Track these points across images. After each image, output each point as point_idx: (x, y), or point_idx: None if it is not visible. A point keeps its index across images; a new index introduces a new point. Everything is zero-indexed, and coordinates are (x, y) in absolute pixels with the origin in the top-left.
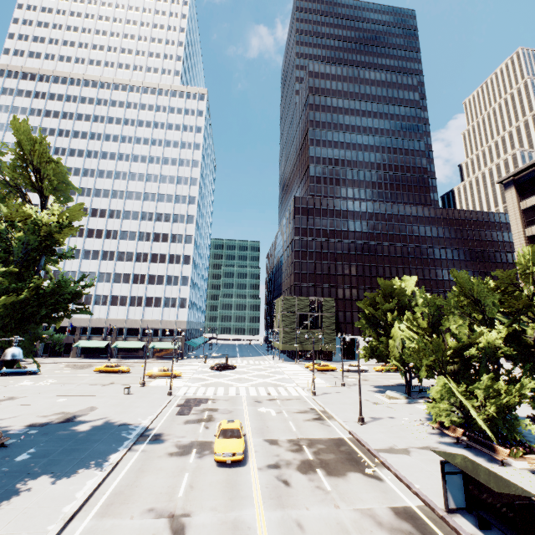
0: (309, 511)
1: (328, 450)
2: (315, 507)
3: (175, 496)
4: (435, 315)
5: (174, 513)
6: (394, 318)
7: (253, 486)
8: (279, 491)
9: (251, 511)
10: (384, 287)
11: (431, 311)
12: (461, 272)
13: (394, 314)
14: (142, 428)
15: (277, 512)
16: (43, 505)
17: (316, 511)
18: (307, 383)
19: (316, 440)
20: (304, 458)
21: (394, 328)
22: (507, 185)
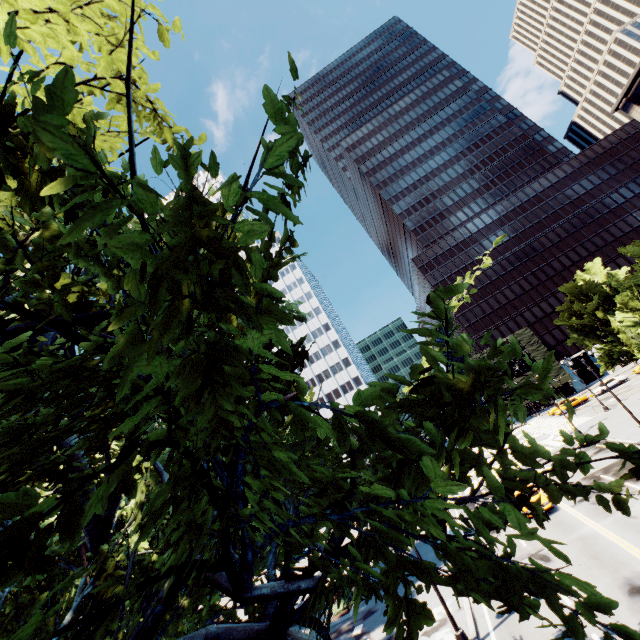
0: (634, 507)
1: (626, 466)
2: (637, 503)
3: (521, 547)
4: (639, 293)
5: (530, 553)
6: (606, 314)
7: (576, 516)
8: (600, 509)
9: (586, 528)
10: (571, 292)
11: (633, 291)
12: (631, 247)
13: (603, 310)
14: (449, 531)
15: (608, 519)
16: (439, 587)
17: (639, 505)
18: (564, 429)
19: (608, 466)
20: (606, 482)
21: (611, 324)
22: (625, 107)
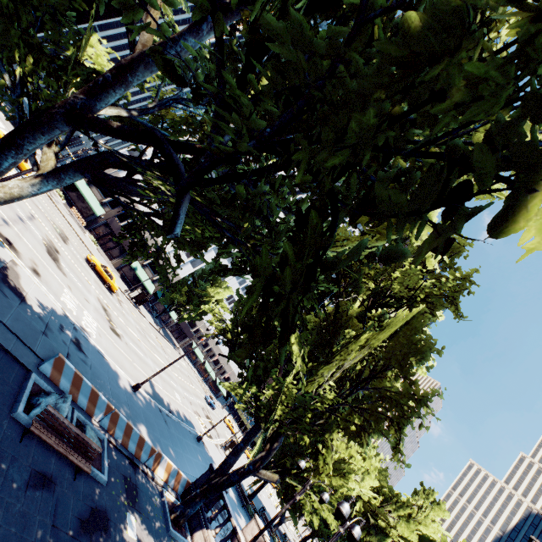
0: None
1: None
2: None
3: None
4: None
5: None
6: None
7: None
8: None
9: None
10: None
11: None
12: None
13: None
14: None
15: None
16: None
17: None
18: None
19: None
20: None
21: None
22: None
